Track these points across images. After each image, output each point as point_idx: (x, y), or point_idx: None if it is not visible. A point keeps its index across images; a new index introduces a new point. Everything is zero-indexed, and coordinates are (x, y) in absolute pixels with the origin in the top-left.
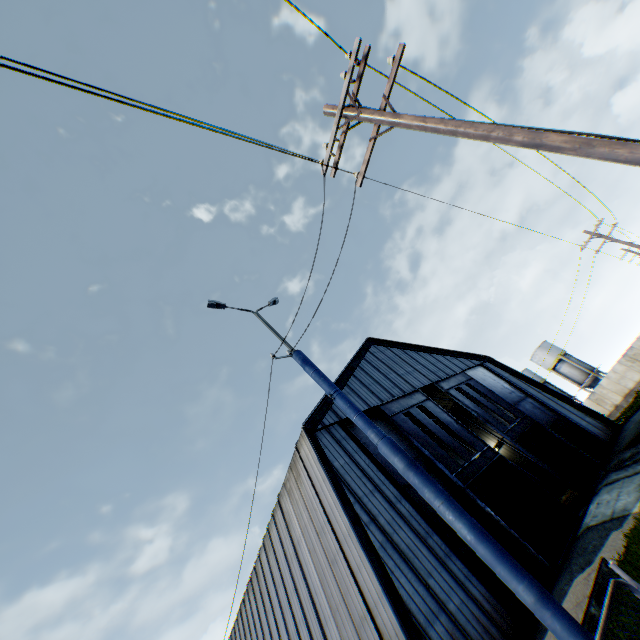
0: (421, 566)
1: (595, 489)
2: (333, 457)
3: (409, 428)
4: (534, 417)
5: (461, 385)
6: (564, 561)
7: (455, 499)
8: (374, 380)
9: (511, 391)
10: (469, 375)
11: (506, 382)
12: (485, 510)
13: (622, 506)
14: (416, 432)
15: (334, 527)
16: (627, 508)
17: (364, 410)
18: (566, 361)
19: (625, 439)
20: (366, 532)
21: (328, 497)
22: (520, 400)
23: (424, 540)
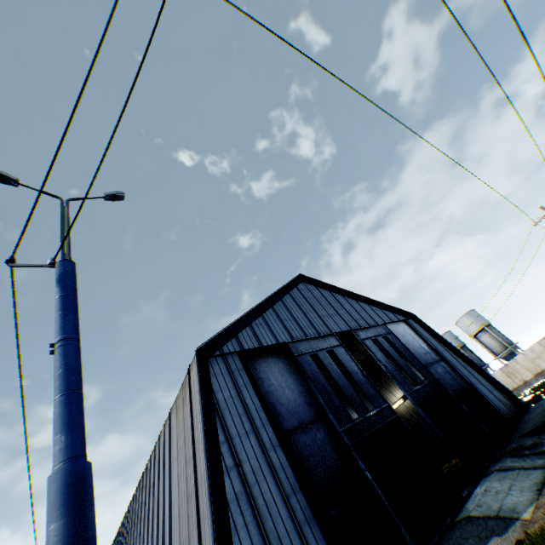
0: (273, 529)
1: (487, 469)
2: (219, 388)
3: (311, 371)
4: (443, 382)
5: (379, 337)
6: None
7: (337, 454)
8: (292, 316)
9: (427, 352)
10: (389, 329)
11: (424, 342)
12: (364, 473)
13: (512, 504)
14: (317, 376)
15: (196, 462)
16: (517, 509)
17: (270, 344)
18: (488, 331)
19: (529, 423)
20: (223, 479)
21: (199, 430)
22: (434, 362)
23: (286, 498)
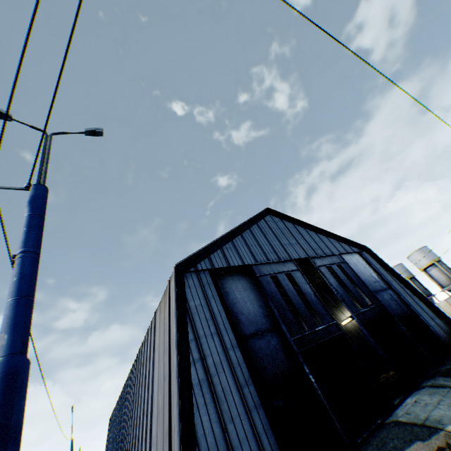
0: (227, 410)
1: (419, 384)
2: (191, 297)
3: (270, 289)
4: (388, 307)
5: (333, 265)
6: (362, 442)
7: (287, 358)
8: (257, 243)
9: (376, 280)
10: (344, 258)
11: (375, 272)
12: (308, 376)
13: (438, 417)
14: (275, 294)
15: (171, 353)
16: (443, 422)
17: (237, 265)
18: (438, 266)
19: None
20: (190, 368)
21: (173, 328)
22: (381, 290)
23: (240, 388)
